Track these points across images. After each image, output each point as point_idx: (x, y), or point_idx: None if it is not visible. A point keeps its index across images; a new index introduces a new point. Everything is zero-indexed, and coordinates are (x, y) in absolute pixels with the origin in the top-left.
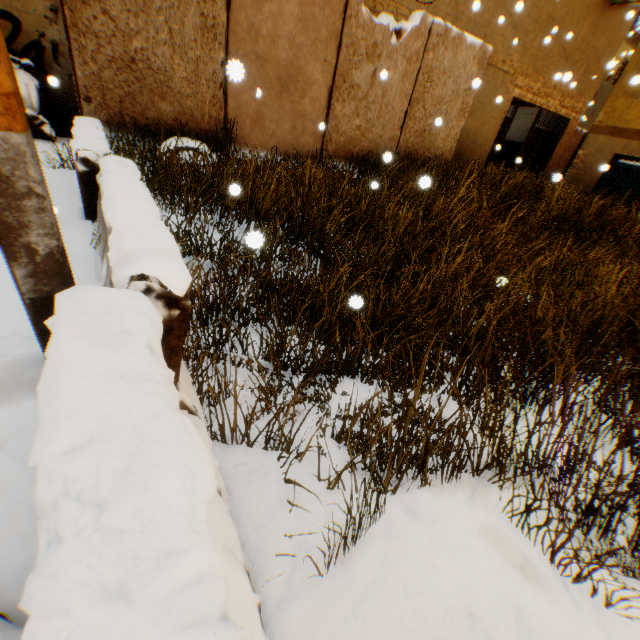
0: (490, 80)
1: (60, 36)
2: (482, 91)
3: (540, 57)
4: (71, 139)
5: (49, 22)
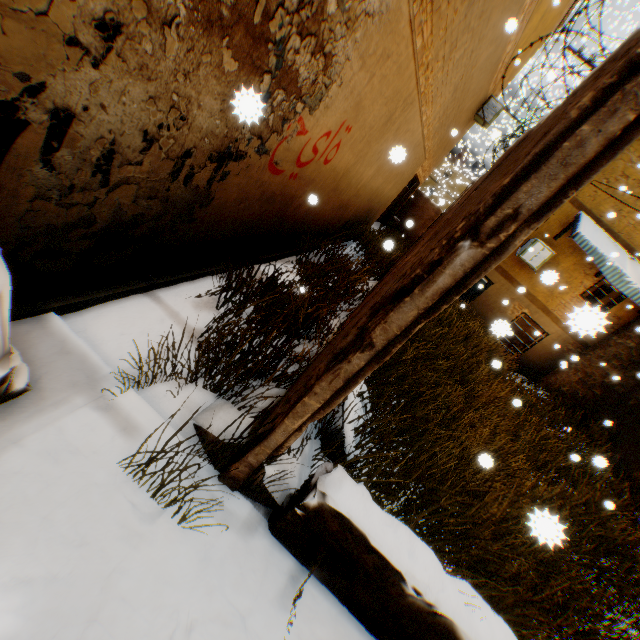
0: (418, 162)
1: (87, 91)
2: (411, 170)
3: (440, 147)
4: (21, 332)
5: (72, 49)
